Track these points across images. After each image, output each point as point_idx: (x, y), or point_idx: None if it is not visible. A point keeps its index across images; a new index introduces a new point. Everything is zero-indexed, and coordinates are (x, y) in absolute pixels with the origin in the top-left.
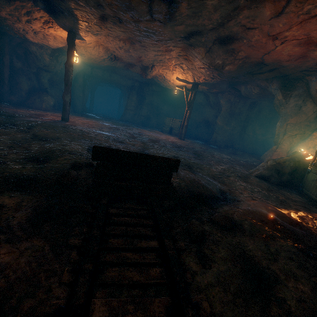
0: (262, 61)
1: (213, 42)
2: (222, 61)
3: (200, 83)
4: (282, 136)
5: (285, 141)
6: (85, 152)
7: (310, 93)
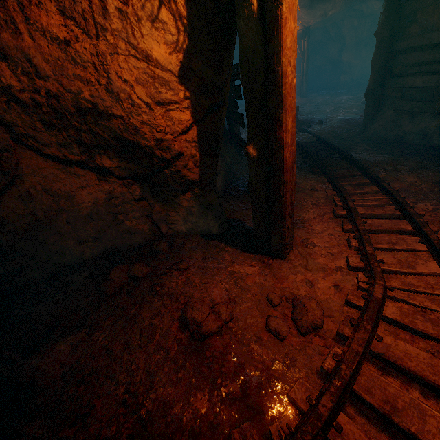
0: None
1: (310, 3)
2: (324, 11)
3: (312, 24)
4: None
5: None
6: None
7: None
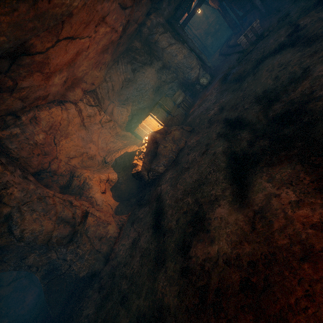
0: (44, 48)
1: None
2: None
3: None
4: (74, 208)
5: (86, 203)
6: (313, 3)
7: (16, 157)
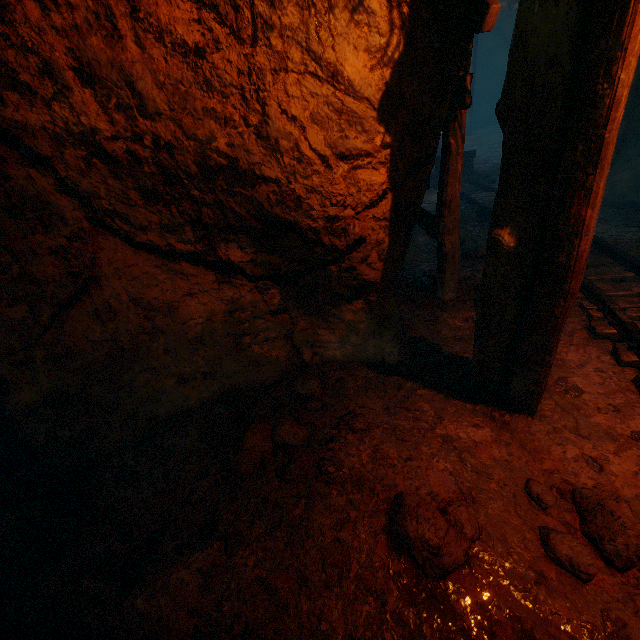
0: None
1: None
2: (507, 2)
3: None
4: None
5: None
6: None
7: None
